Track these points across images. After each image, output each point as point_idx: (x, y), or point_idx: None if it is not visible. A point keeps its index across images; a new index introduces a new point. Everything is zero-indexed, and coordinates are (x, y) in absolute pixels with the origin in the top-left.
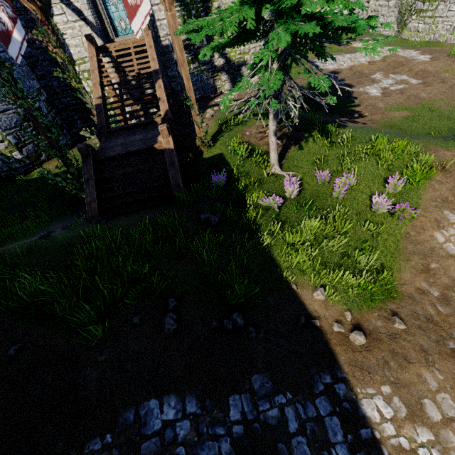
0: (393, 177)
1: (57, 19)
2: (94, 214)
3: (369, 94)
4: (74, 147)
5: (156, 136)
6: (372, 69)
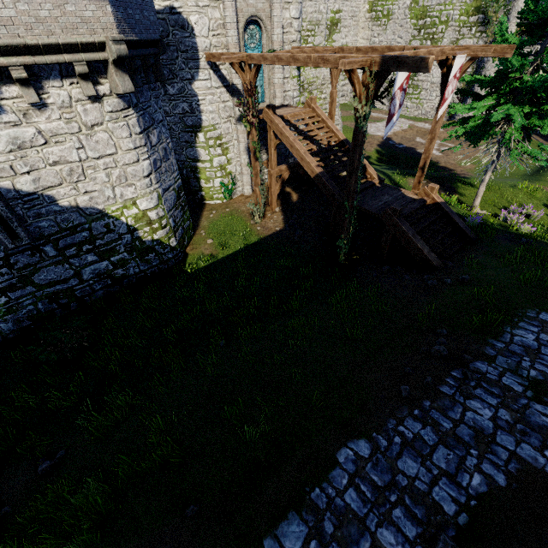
0: (546, 204)
1: (199, 84)
2: (438, 261)
3: (434, 154)
4: (196, 226)
5: (404, 195)
6: (409, 135)
